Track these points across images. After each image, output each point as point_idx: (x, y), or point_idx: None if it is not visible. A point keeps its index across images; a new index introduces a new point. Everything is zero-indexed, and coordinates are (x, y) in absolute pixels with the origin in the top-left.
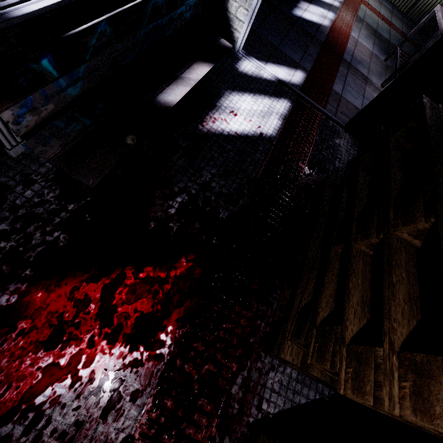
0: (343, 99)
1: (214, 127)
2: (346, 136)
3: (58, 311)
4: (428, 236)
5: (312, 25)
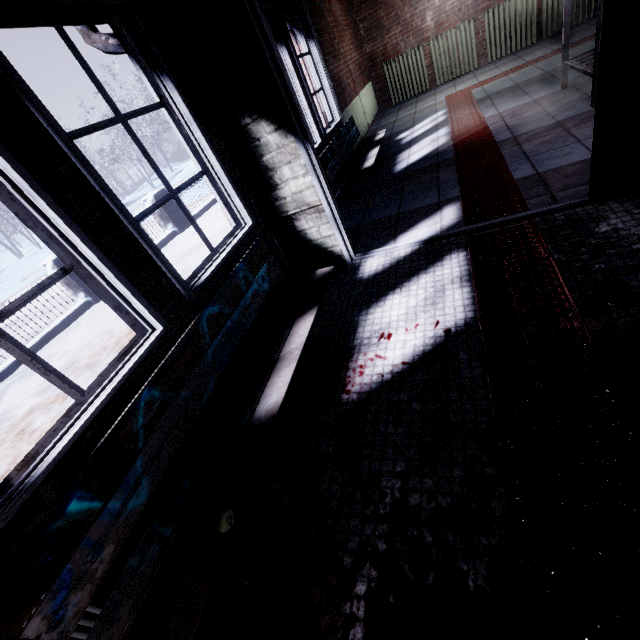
0: (546, 173)
1: (365, 381)
2: (612, 207)
3: None
4: None
5: (426, 158)
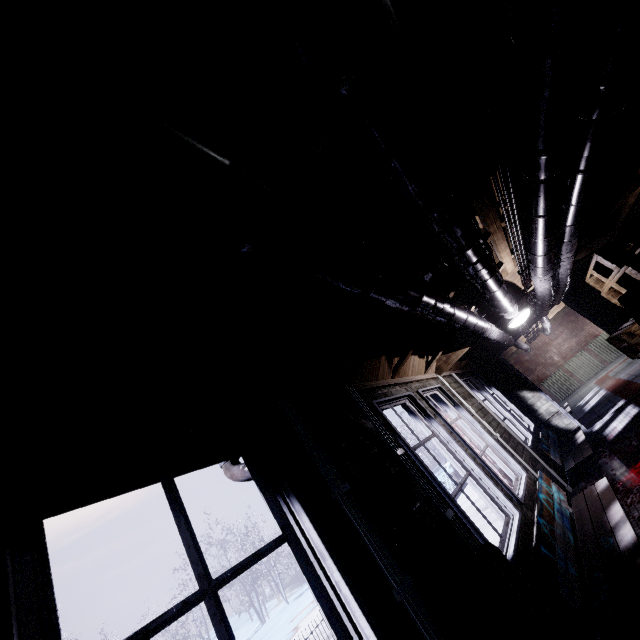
0: None
1: (614, 435)
2: None
3: (637, 471)
4: (632, 335)
5: (599, 400)
